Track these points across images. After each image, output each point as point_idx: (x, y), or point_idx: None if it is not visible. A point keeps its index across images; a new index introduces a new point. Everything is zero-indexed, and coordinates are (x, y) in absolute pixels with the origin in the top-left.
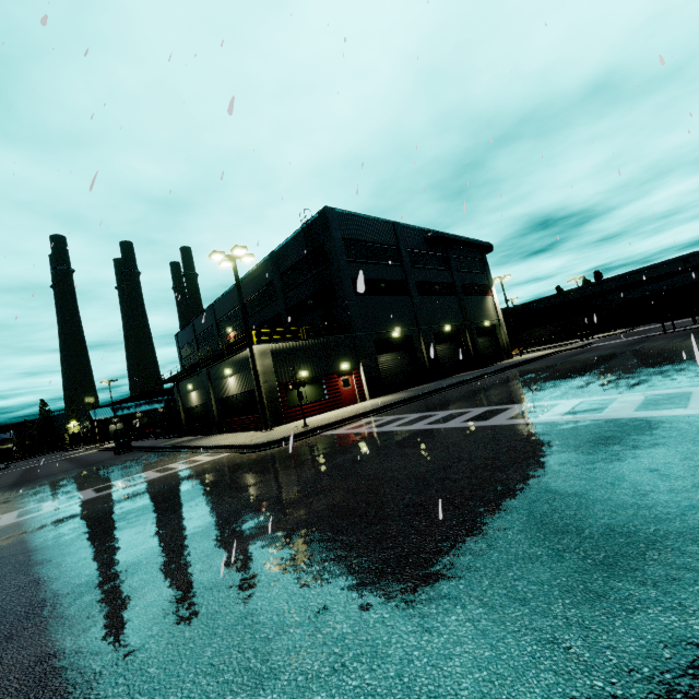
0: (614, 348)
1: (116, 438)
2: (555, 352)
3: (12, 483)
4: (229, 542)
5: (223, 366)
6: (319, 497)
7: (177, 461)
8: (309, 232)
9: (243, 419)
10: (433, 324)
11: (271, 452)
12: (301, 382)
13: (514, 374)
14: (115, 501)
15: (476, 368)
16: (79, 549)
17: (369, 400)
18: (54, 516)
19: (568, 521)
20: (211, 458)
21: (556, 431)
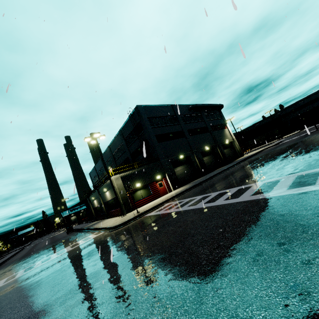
0: (291, 143)
1: (66, 227)
2: (263, 149)
3: (23, 255)
4: (54, 311)
5: (103, 187)
6: (113, 269)
7: (82, 238)
8: (132, 118)
9: (115, 211)
10: (199, 148)
11: (118, 231)
12: (132, 192)
13: (241, 166)
14: (41, 271)
15: (225, 164)
16: (0, 313)
17: (173, 191)
18: (15, 282)
19: (215, 301)
20: (95, 236)
21: (242, 209)
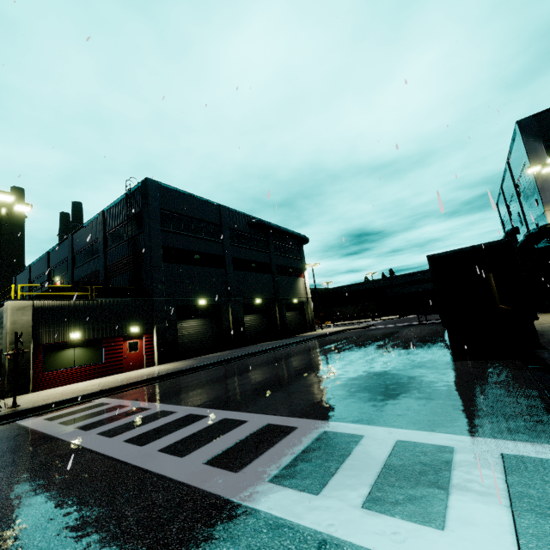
0: (379, 334)
1: None
2: (345, 329)
3: None
4: None
5: None
6: None
7: None
8: (133, 198)
9: None
10: (244, 296)
11: None
12: (22, 352)
13: (293, 351)
14: None
15: (281, 338)
16: None
17: (157, 365)
18: None
19: None
20: None
21: (124, 527)
